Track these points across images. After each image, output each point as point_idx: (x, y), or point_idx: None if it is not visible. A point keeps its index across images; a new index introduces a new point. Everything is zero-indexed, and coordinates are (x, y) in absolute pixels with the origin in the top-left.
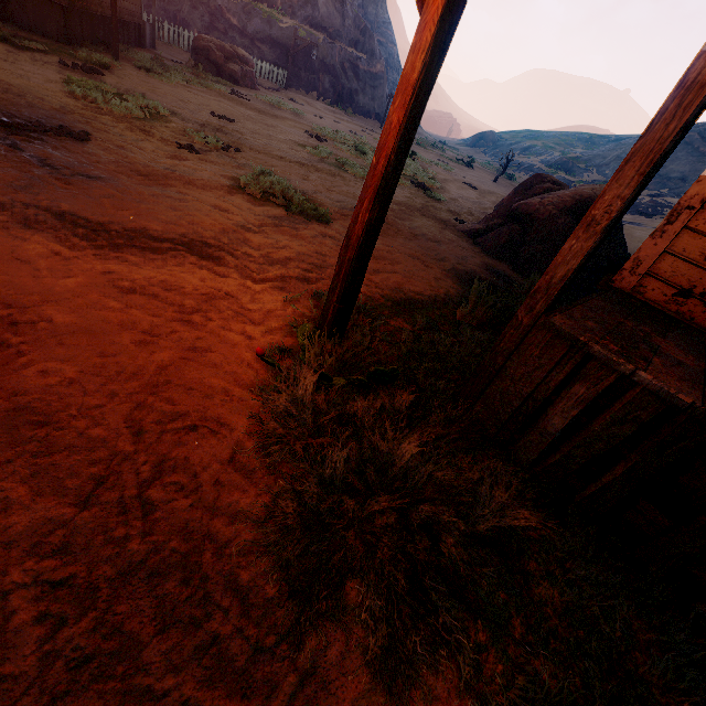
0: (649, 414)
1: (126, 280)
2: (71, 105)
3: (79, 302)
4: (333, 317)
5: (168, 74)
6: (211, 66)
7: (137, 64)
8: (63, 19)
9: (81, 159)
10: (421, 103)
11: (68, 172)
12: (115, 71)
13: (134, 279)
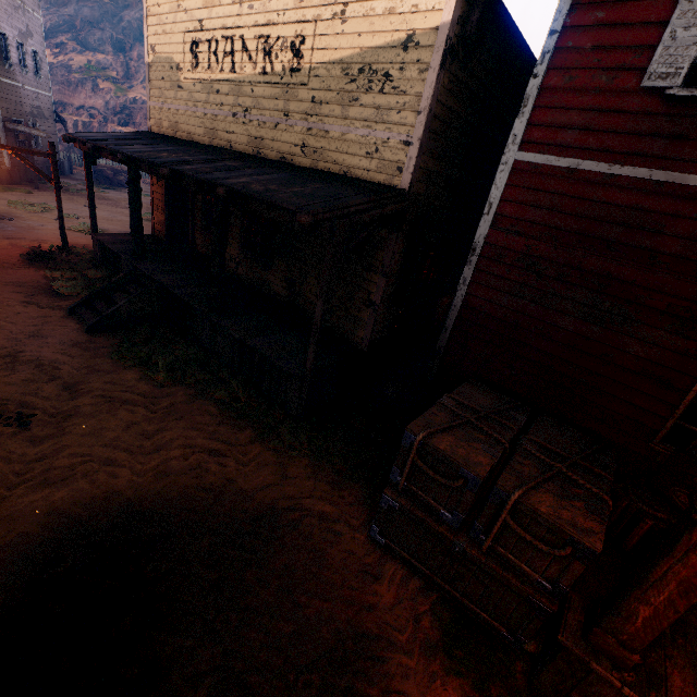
0: (100, 244)
1: (15, 244)
2: (9, 211)
3: (3, 247)
4: (63, 245)
5: (67, 190)
6: (106, 180)
7: (50, 188)
8: (9, 175)
9: (9, 225)
10: (60, 201)
11: (4, 228)
12: (35, 194)
13: (17, 244)
